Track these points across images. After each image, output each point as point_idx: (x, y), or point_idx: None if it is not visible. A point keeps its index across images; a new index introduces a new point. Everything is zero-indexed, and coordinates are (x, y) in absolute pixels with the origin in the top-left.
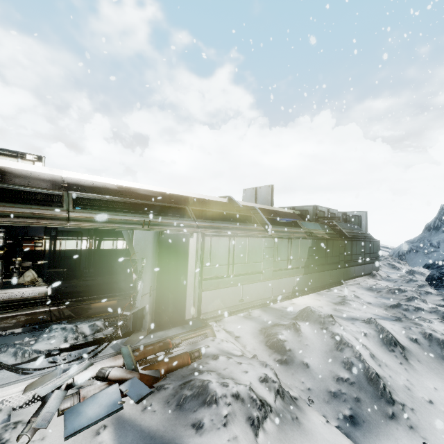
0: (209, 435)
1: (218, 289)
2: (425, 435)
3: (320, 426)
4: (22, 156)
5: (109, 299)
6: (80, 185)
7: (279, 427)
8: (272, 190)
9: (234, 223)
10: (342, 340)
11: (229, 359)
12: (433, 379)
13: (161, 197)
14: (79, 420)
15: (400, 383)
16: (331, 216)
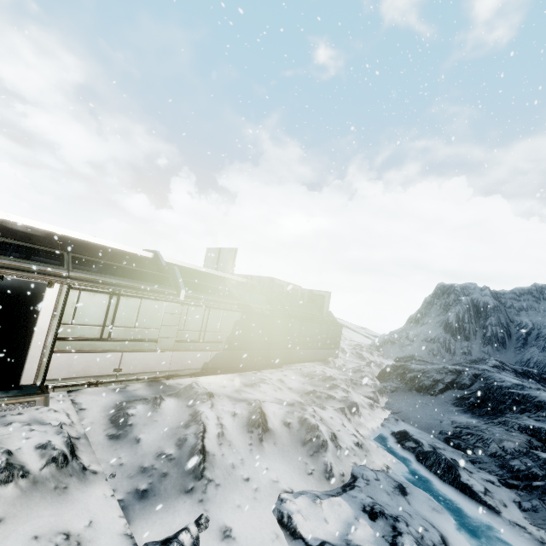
0: None
1: (81, 353)
2: (210, 508)
3: (97, 498)
4: None
5: None
6: None
7: (25, 493)
8: (235, 254)
9: (133, 281)
10: (197, 417)
11: (23, 426)
12: (274, 461)
13: (45, 237)
14: None
15: (228, 462)
16: (284, 292)
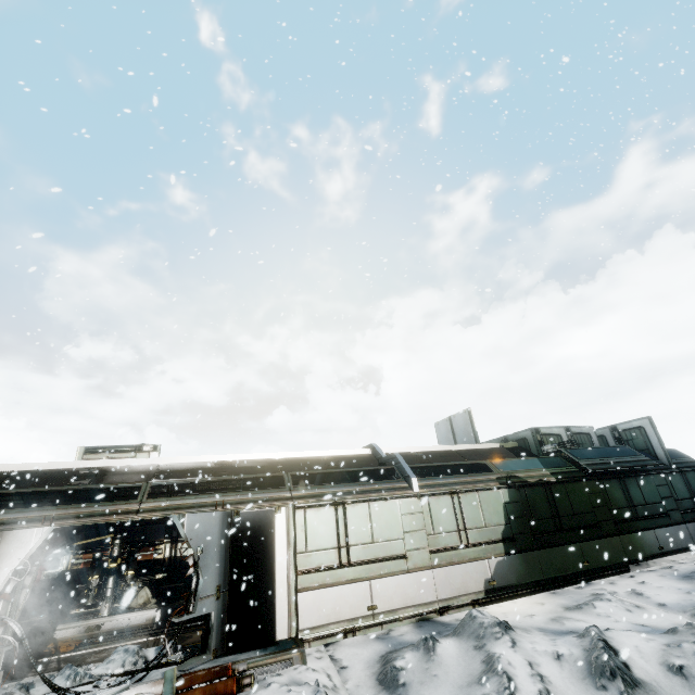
0: None
1: (325, 588)
2: None
3: None
4: (140, 449)
5: None
6: (173, 470)
7: None
8: (470, 416)
9: (354, 484)
10: (494, 664)
11: (281, 686)
12: None
13: (267, 465)
14: None
15: None
16: (562, 441)
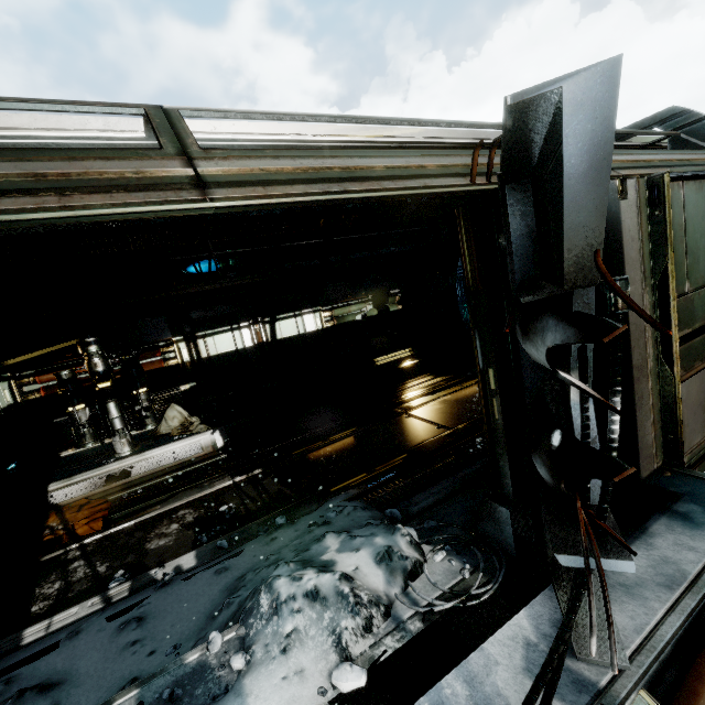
0: None
1: None
2: None
3: None
4: None
5: (339, 436)
6: None
7: None
8: None
9: (671, 152)
10: None
11: None
12: None
13: None
14: None
15: None
16: None
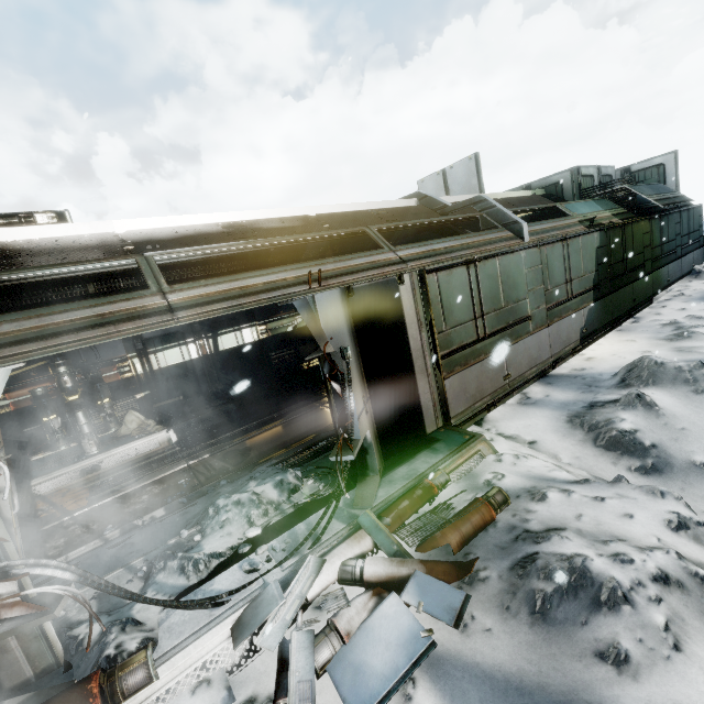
0: (657, 676)
1: (467, 369)
2: None
3: None
4: (29, 220)
5: (270, 426)
6: (155, 241)
7: None
8: (478, 164)
9: (460, 237)
10: None
11: (570, 496)
12: None
13: (306, 225)
14: (364, 684)
15: None
16: (615, 179)
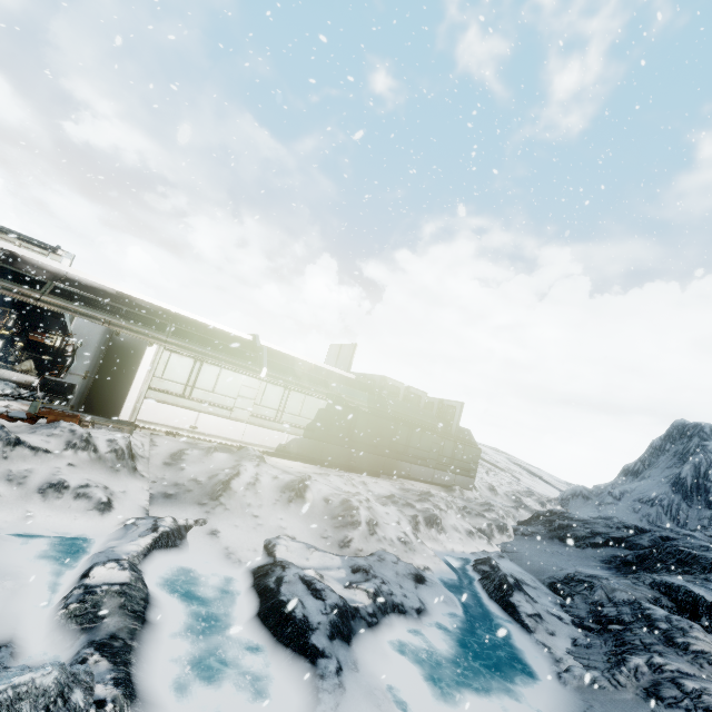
0: (34, 435)
1: (165, 404)
2: (212, 518)
3: (136, 486)
4: (54, 250)
5: None
6: (78, 282)
7: (92, 461)
8: (354, 350)
9: (220, 353)
10: (237, 467)
11: (107, 432)
12: (294, 518)
13: (161, 312)
14: None
15: (247, 501)
16: (393, 392)
